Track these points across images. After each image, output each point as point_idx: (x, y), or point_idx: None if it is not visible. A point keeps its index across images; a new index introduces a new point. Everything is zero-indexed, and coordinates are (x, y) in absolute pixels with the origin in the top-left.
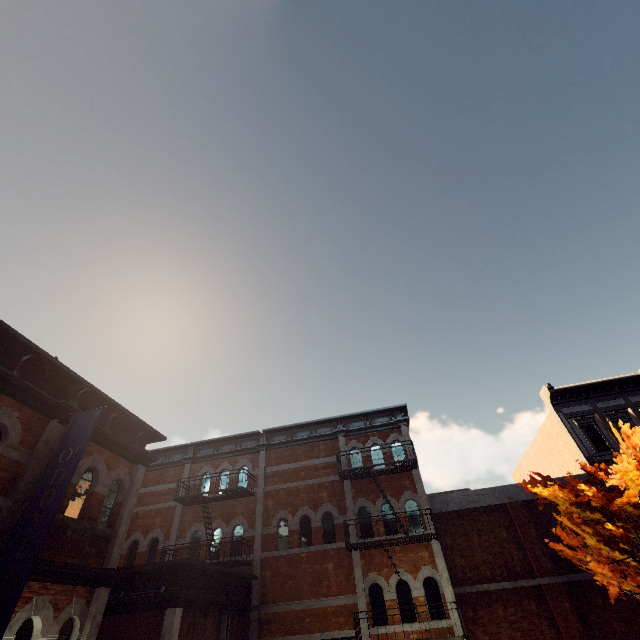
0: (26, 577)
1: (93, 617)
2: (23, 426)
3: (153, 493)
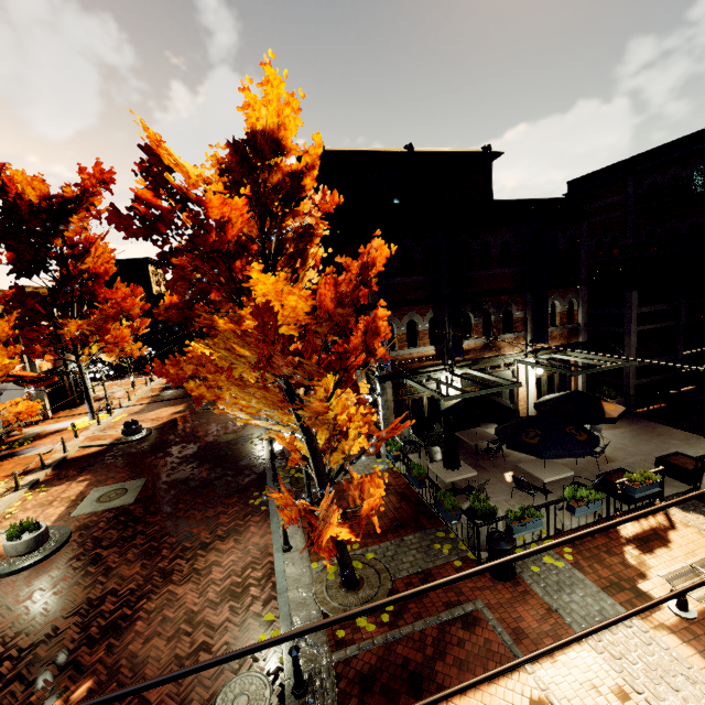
0: (546, 295)
1: (581, 299)
2: (512, 236)
3: (603, 207)
